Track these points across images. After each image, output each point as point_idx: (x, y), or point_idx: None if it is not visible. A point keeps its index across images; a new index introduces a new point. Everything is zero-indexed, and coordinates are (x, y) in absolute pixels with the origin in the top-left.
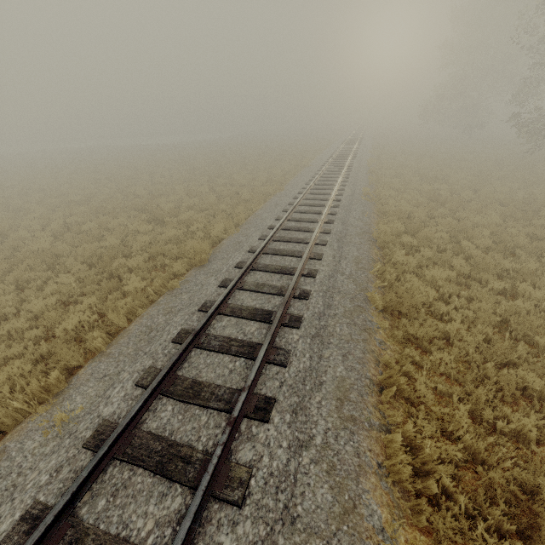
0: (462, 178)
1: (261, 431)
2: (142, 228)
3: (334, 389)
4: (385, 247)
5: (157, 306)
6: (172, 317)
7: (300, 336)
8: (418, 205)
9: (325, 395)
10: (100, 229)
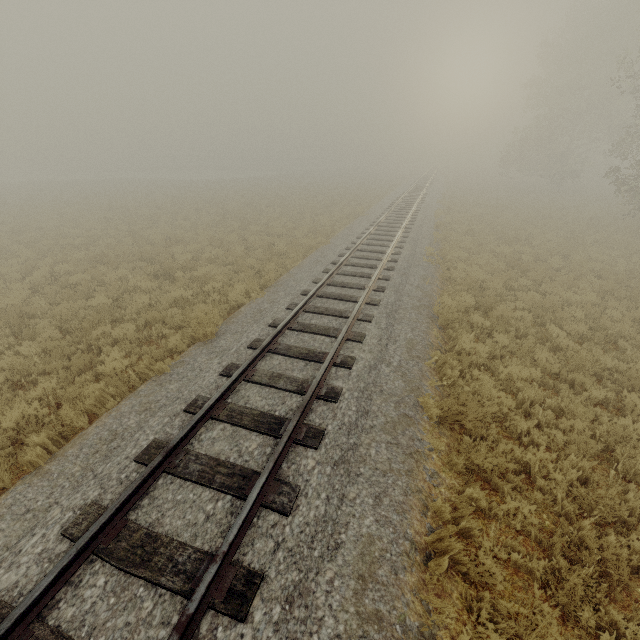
0: (549, 240)
1: (231, 638)
2: (144, 284)
3: (355, 558)
4: (448, 327)
5: (133, 399)
6: (148, 417)
7: (317, 462)
8: (494, 272)
9: (341, 568)
10: (93, 282)
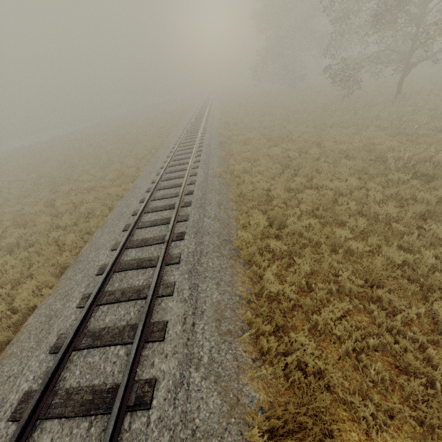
0: (303, 132)
1: None
2: None
3: None
4: (251, 260)
5: None
6: None
7: None
8: (273, 176)
9: None
10: None
